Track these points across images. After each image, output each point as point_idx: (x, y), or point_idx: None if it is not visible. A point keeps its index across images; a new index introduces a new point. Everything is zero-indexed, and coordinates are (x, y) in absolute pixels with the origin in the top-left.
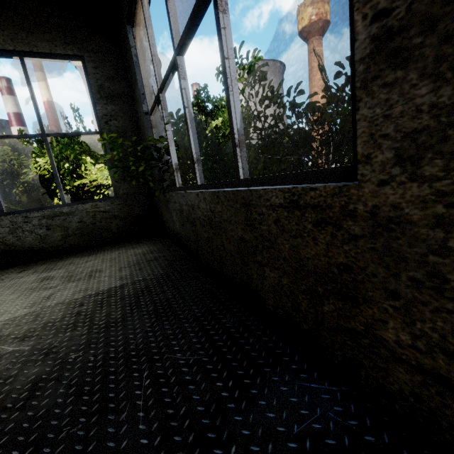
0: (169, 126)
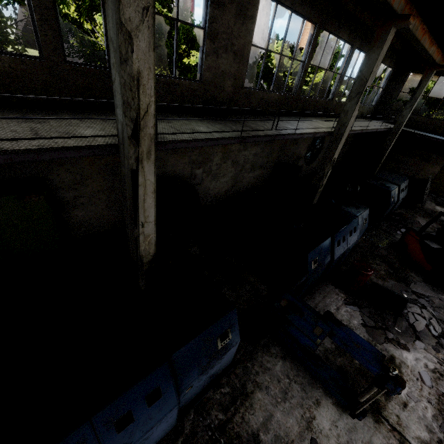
0: None
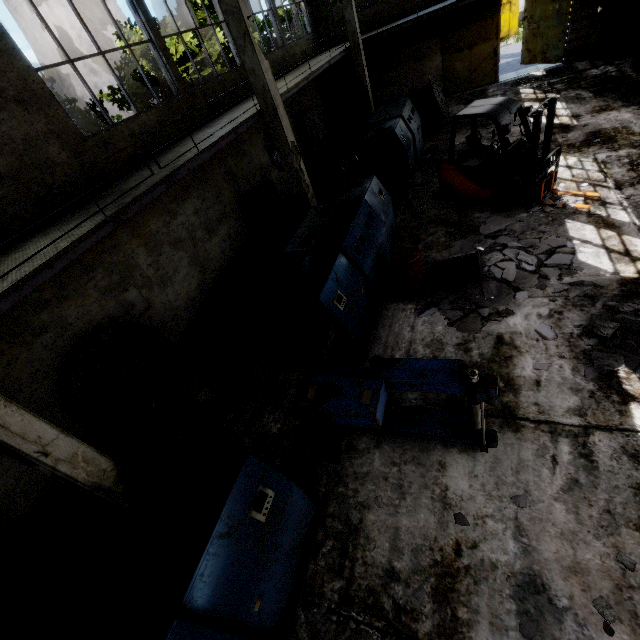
0: None
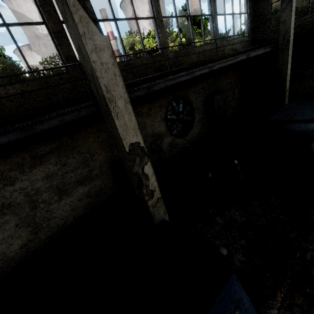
0: None
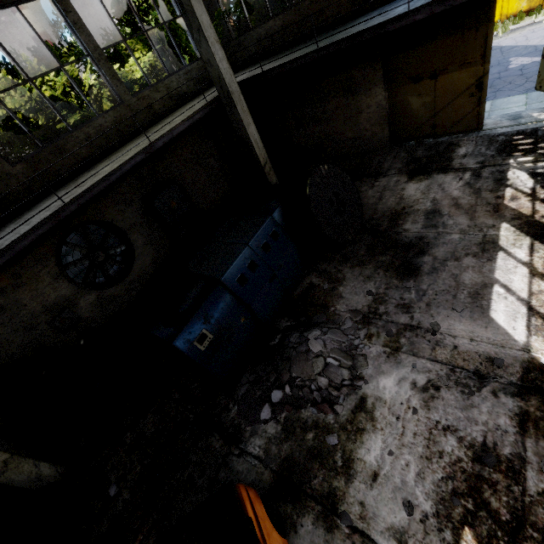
0: None
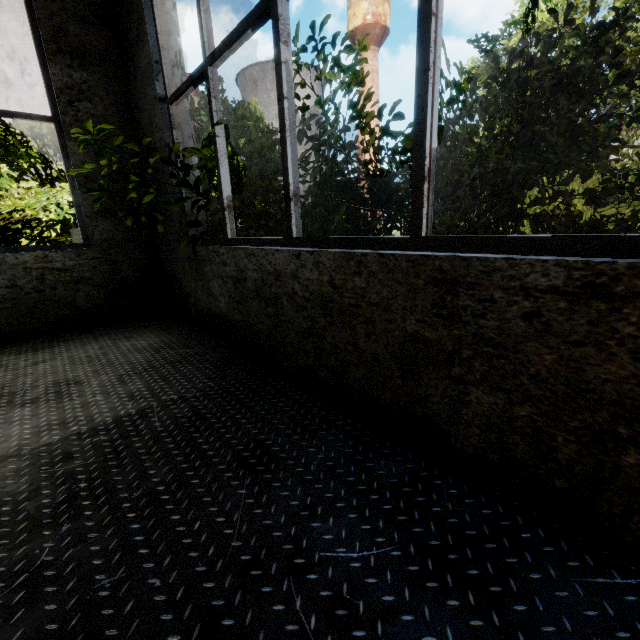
0: (220, 129)
